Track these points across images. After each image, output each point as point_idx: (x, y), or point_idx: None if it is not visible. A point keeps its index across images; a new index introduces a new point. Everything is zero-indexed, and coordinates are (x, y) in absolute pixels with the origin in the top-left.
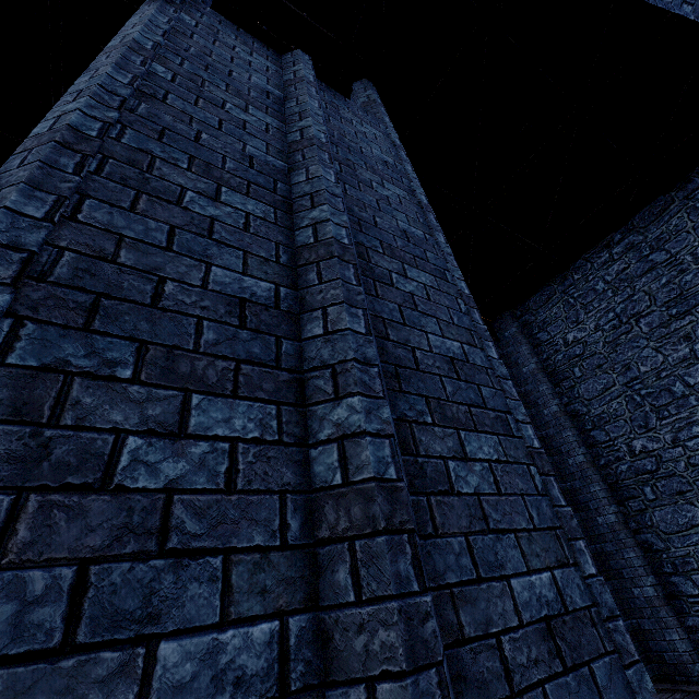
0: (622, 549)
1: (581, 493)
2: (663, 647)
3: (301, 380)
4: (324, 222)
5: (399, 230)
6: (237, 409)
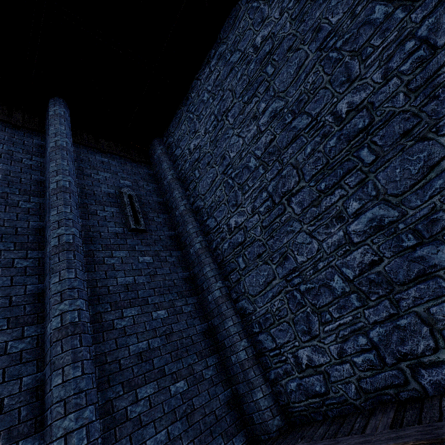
0: (223, 321)
1: (198, 277)
2: (252, 408)
3: None
4: None
5: None
6: None
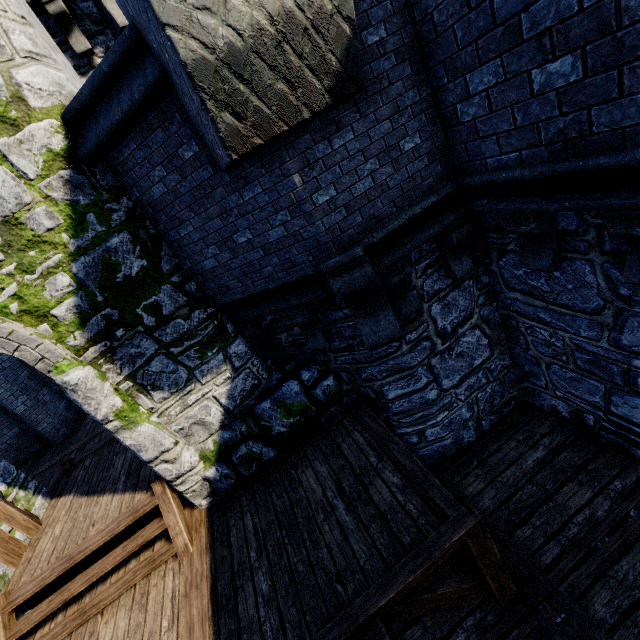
0: None
1: None
2: None
3: None
4: None
5: None
6: (4, 356)
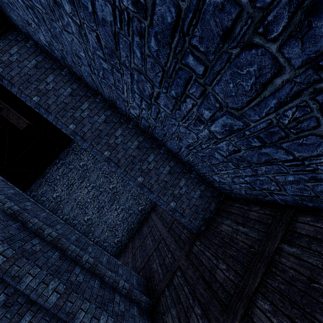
0: None
1: None
2: None
3: (75, 260)
4: (51, 233)
5: (44, 218)
6: (76, 269)
